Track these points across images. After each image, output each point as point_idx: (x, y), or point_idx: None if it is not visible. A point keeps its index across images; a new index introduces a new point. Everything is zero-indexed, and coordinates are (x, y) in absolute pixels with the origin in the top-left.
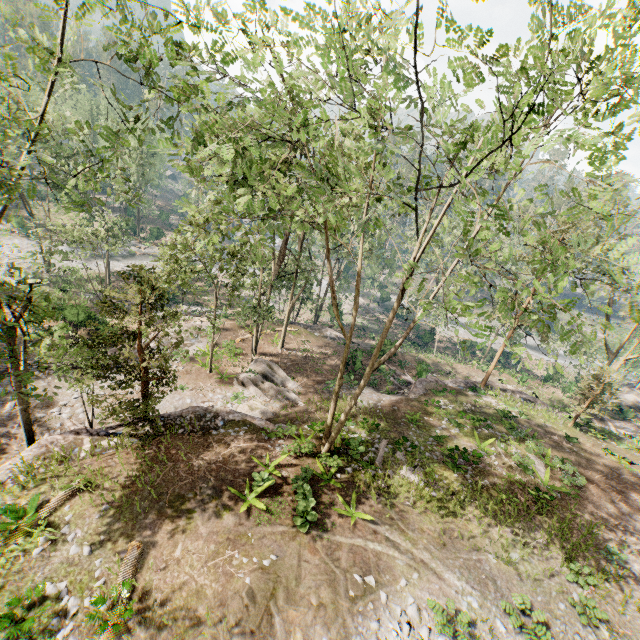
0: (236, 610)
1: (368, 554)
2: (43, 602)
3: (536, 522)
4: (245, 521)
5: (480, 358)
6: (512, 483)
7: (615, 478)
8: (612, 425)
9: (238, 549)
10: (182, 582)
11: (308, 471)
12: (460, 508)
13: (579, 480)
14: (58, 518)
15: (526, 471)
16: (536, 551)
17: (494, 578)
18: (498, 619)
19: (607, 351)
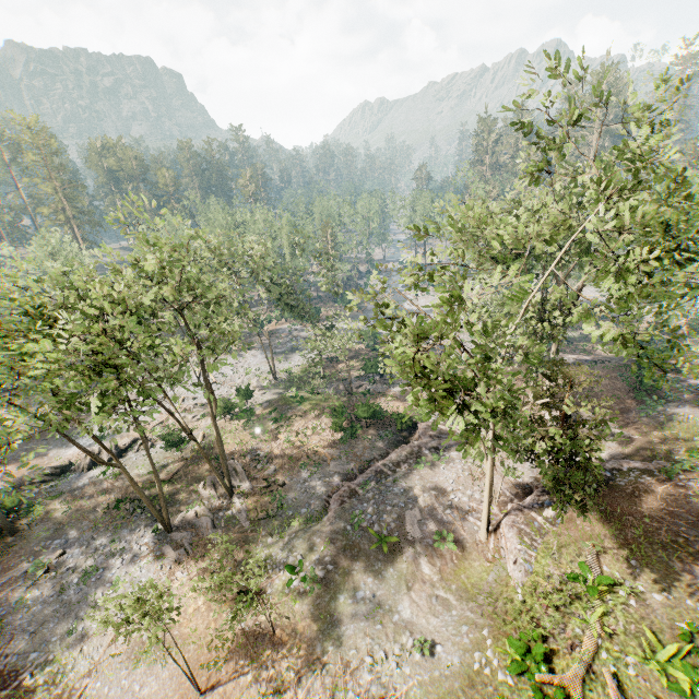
0: None
1: None
2: (691, 636)
3: None
4: None
5: None
6: None
7: None
8: None
9: None
10: None
11: None
12: None
13: None
14: (610, 577)
15: None
16: None
17: None
18: None
19: None
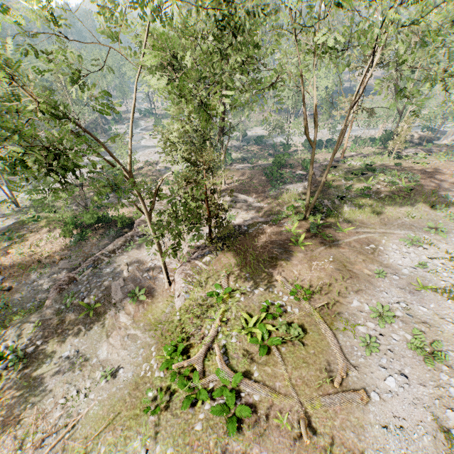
0: (338, 275)
1: (362, 240)
2: (269, 308)
3: (411, 200)
4: (307, 252)
5: (316, 149)
6: (392, 191)
7: (425, 172)
8: (404, 153)
9: (316, 261)
10: (309, 278)
11: (314, 223)
12: (380, 209)
13: (417, 177)
14: (233, 287)
15: (393, 184)
16: (419, 210)
17: (412, 225)
18: (423, 235)
19: (398, 111)
